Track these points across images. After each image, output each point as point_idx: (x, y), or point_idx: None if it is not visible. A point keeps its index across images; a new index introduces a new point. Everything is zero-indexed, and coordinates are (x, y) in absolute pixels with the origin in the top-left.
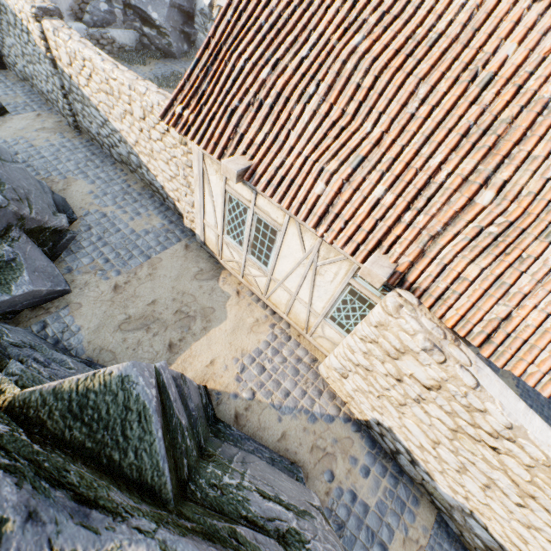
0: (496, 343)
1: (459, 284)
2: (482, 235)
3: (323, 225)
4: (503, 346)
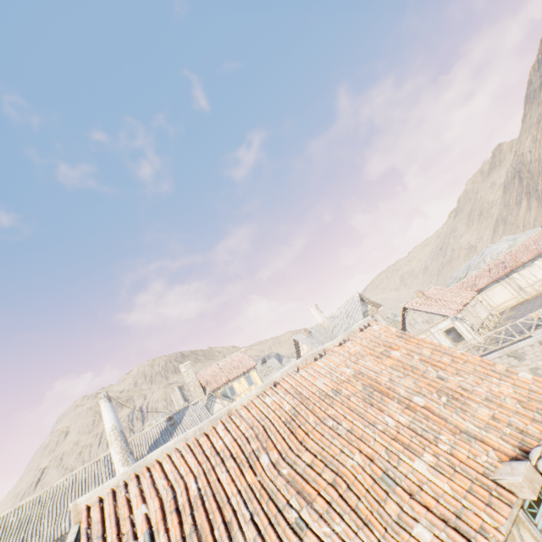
0: (541, 406)
1: (499, 420)
2: (449, 404)
3: (477, 540)
4: (541, 404)
